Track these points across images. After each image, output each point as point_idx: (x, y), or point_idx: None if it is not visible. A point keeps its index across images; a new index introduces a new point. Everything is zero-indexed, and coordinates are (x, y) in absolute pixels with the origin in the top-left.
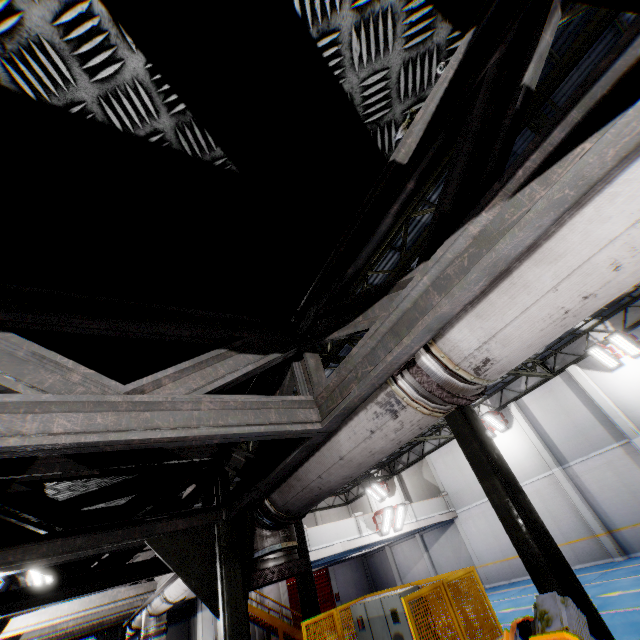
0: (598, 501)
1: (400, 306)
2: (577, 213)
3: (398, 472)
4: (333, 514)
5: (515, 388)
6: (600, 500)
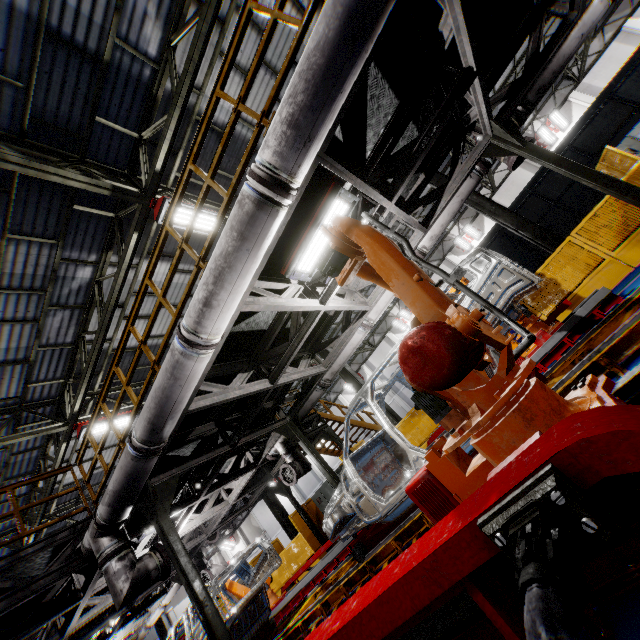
0: None
1: (142, 622)
2: (151, 617)
3: (238, 526)
4: None
5: None
6: None
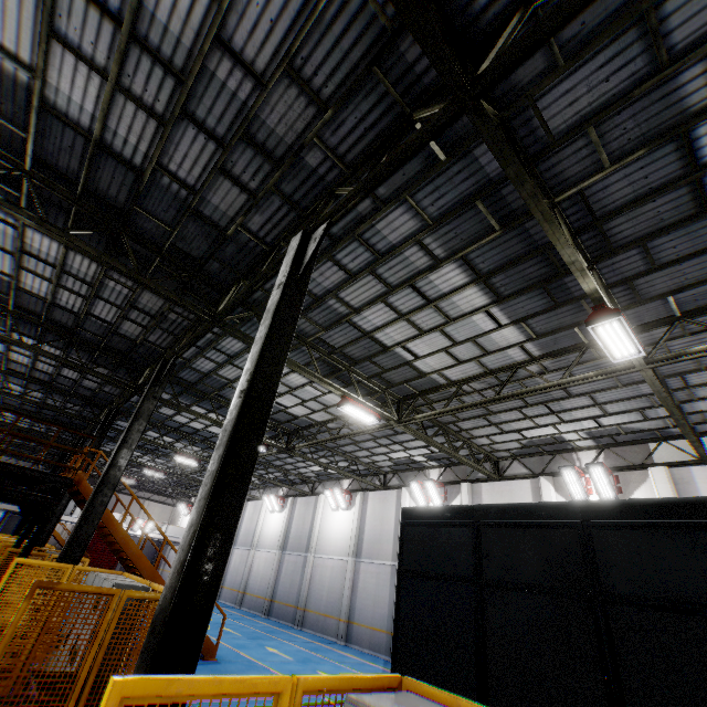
0: (230, 571)
1: None
2: None
3: None
4: (159, 507)
5: (252, 494)
6: (230, 570)
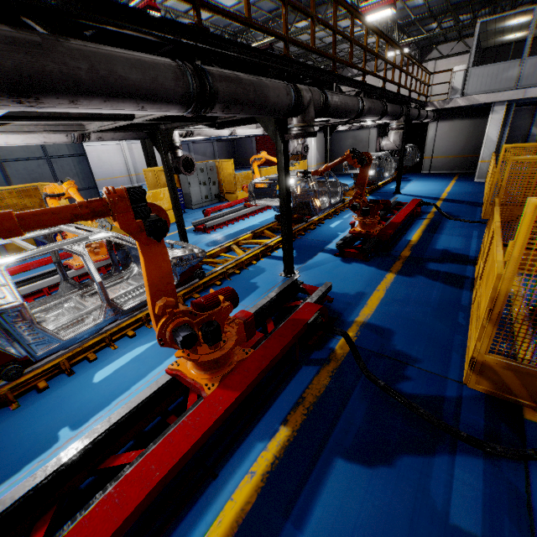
0: None
1: None
2: None
3: None
4: None
5: None
6: None
